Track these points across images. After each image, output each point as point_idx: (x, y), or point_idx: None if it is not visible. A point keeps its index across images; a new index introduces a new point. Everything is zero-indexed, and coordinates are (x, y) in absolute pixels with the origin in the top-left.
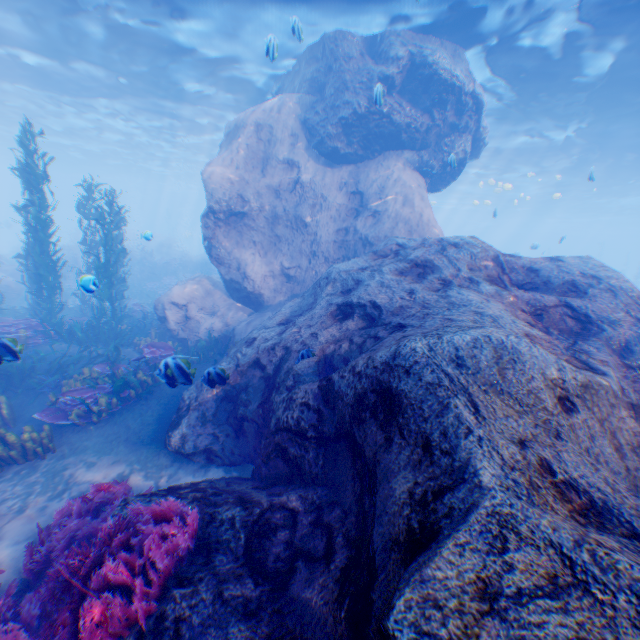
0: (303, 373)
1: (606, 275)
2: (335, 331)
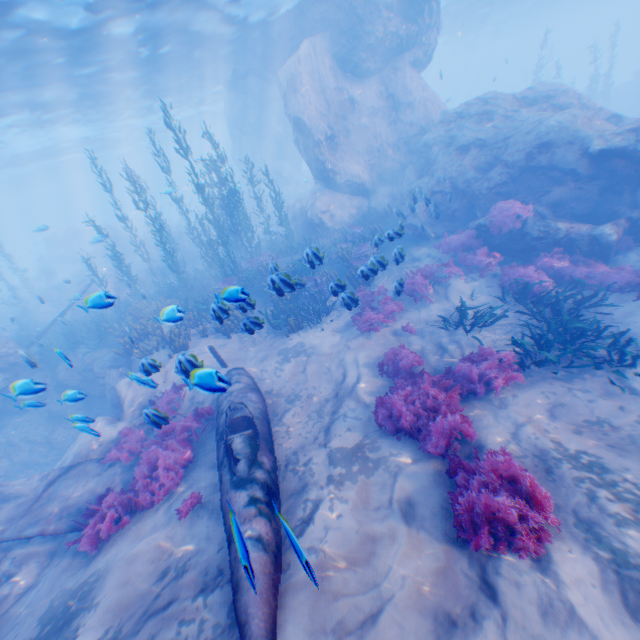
0: (474, 177)
1: (556, 87)
2: (469, 159)
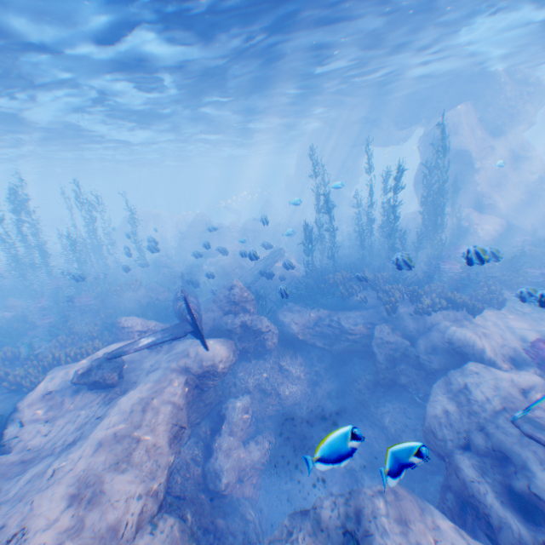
0: None
1: None
2: None
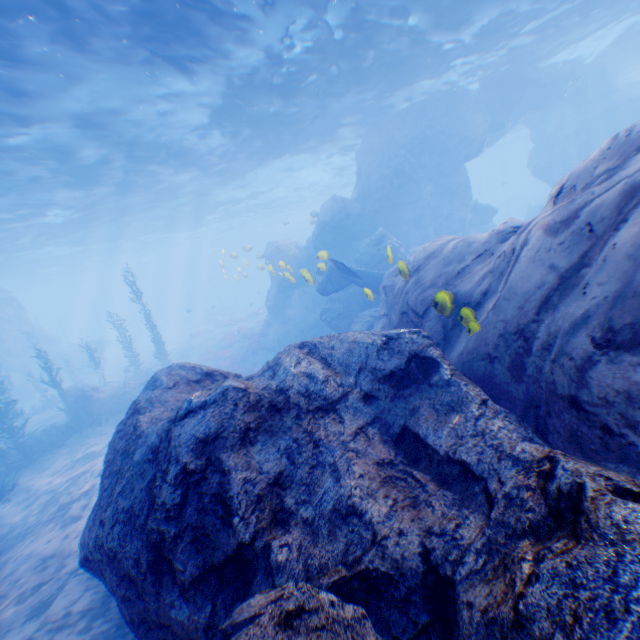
0: None
1: None
2: None
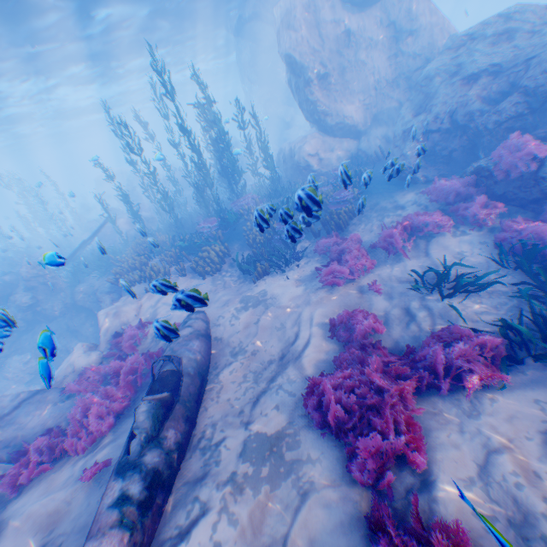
0: (481, 110)
1: None
2: (477, 89)
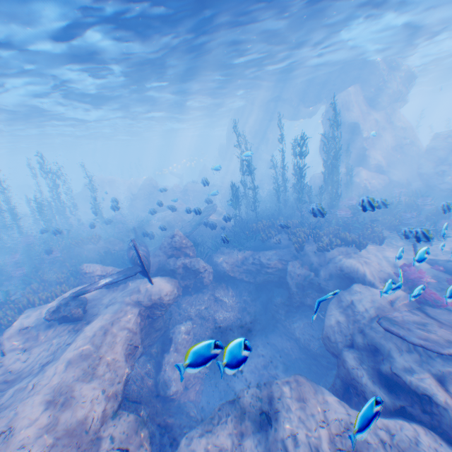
0: None
1: None
2: None
